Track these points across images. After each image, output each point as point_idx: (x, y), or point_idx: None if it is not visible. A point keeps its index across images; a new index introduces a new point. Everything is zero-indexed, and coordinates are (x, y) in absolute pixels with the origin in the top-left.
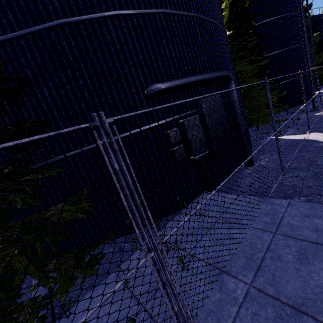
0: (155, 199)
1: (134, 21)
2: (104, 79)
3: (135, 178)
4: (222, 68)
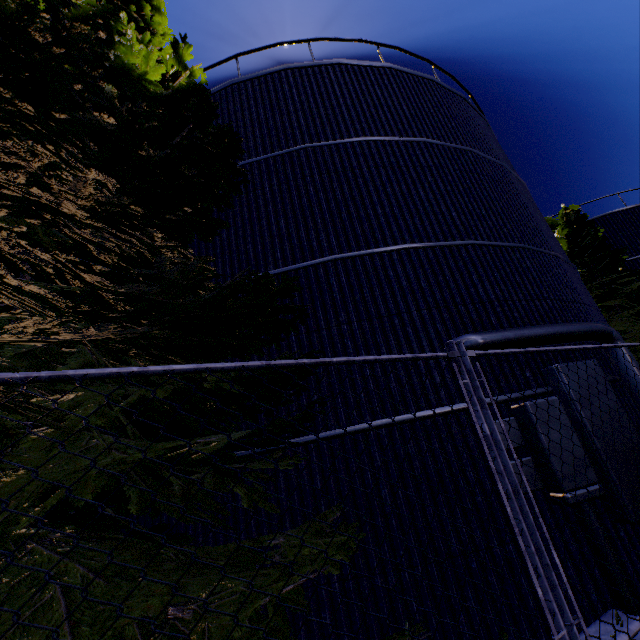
0: (467, 591)
1: (429, 255)
2: (379, 324)
3: (517, 462)
4: (585, 319)
